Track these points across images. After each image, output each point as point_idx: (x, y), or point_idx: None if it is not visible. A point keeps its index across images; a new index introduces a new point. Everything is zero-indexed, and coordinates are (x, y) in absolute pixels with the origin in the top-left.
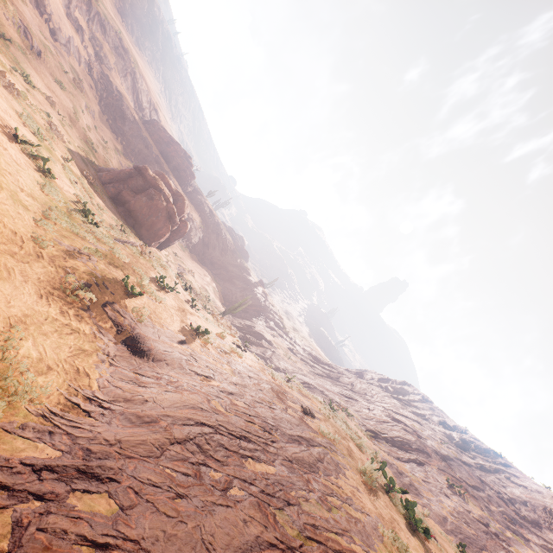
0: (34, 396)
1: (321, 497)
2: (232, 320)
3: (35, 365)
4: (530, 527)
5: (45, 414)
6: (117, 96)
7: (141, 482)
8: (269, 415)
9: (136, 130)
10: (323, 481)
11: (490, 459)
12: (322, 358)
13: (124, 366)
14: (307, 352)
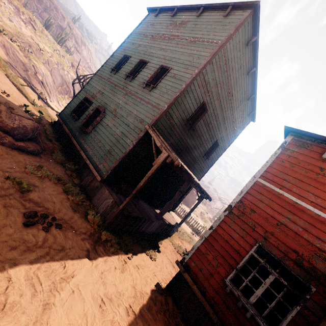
0: None
1: None
2: (212, 213)
3: None
4: None
5: None
6: None
7: None
8: None
9: None
10: None
11: None
12: None
13: None
14: None
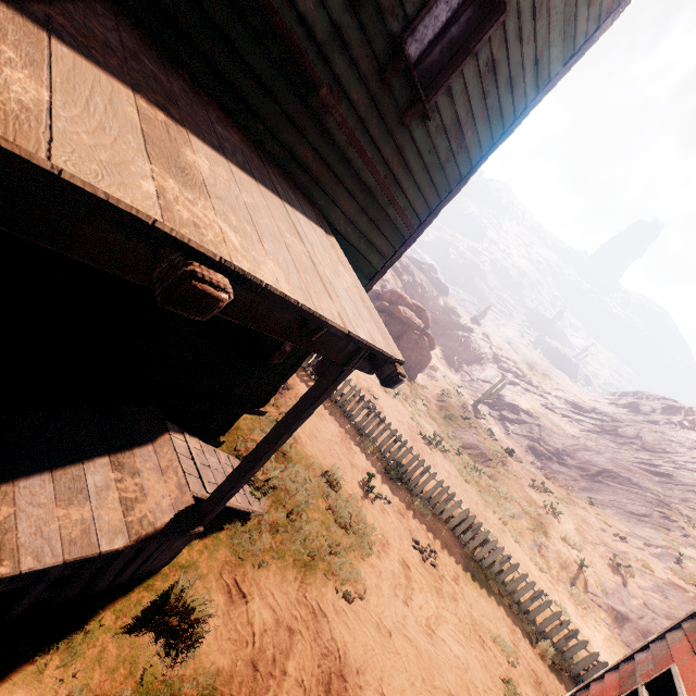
0: None
1: None
2: (472, 392)
3: None
4: None
5: None
6: None
7: None
8: None
9: None
10: None
11: None
12: (579, 399)
13: None
14: (561, 400)
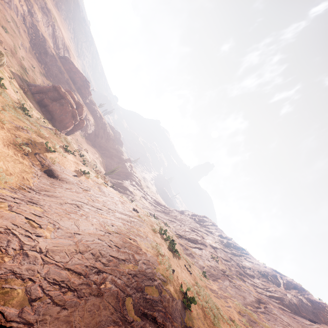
0: (7, 181)
1: (128, 228)
2: (110, 179)
3: (5, 171)
4: (248, 277)
5: (11, 188)
6: (42, 39)
7: (52, 208)
8: (114, 206)
9: (54, 61)
10: (131, 226)
11: (239, 251)
12: (162, 203)
13: (45, 180)
14: (153, 199)
